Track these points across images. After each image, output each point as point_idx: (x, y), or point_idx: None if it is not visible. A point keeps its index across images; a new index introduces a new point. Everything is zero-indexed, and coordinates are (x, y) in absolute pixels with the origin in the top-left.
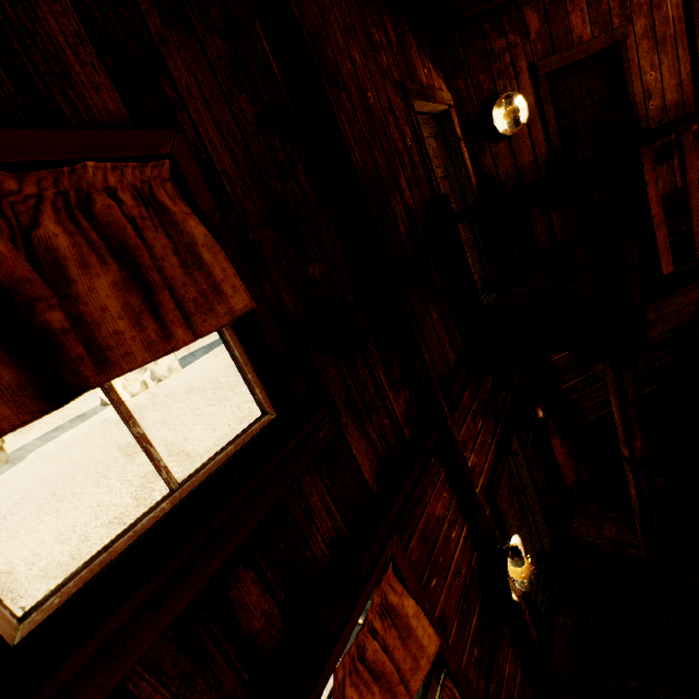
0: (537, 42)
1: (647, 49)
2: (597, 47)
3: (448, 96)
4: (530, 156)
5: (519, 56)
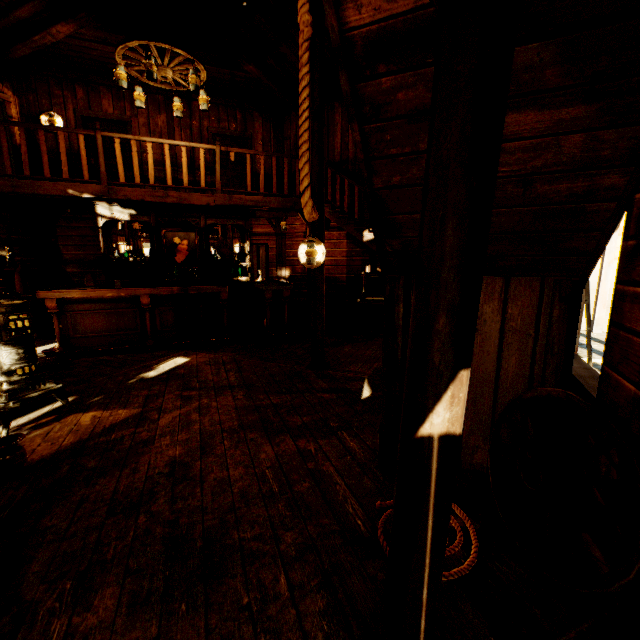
0: (82, 101)
1: (145, 132)
2: (113, 118)
3: (5, 96)
4: (68, 147)
5: (70, 102)
